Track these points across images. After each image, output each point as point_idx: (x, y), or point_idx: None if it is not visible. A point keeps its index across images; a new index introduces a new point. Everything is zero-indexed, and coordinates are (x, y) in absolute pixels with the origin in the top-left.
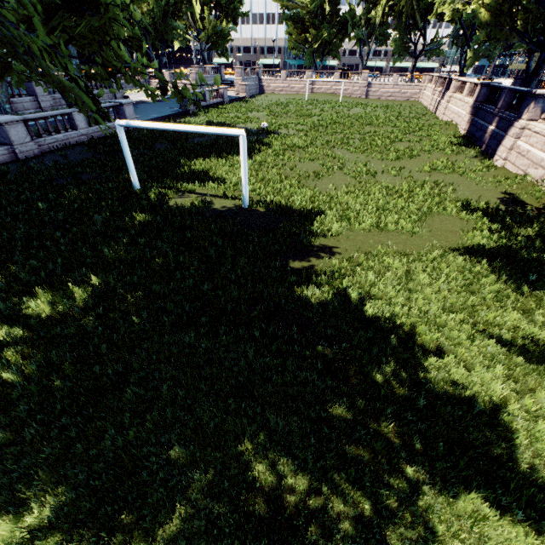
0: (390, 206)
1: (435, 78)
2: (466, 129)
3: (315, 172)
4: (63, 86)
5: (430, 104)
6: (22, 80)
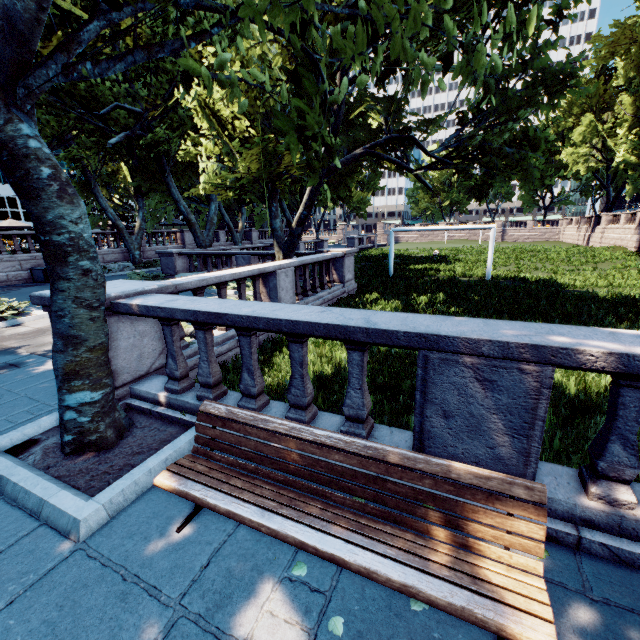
0: (610, 279)
1: (575, 220)
2: (636, 247)
3: (516, 270)
4: (529, 168)
5: (577, 239)
6: (500, 170)
